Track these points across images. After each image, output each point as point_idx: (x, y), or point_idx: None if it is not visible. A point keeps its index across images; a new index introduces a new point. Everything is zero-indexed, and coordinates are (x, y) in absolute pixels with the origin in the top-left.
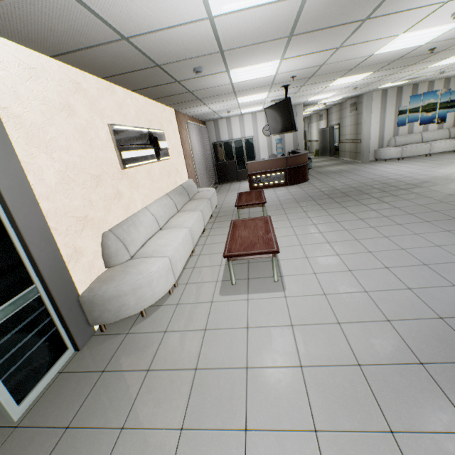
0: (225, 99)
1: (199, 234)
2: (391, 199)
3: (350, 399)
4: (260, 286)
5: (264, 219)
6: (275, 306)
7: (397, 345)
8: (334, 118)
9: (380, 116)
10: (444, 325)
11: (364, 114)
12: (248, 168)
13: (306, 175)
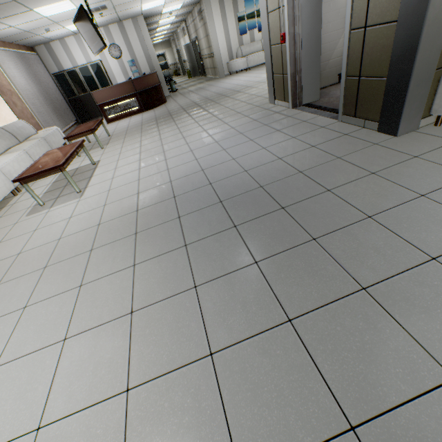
0: (17, 12)
1: None
2: (212, 107)
3: (79, 244)
4: (64, 200)
5: (76, 143)
6: (67, 209)
7: (131, 206)
8: (192, 31)
9: (223, 25)
10: (169, 185)
11: (208, 24)
12: (95, 98)
13: (160, 98)
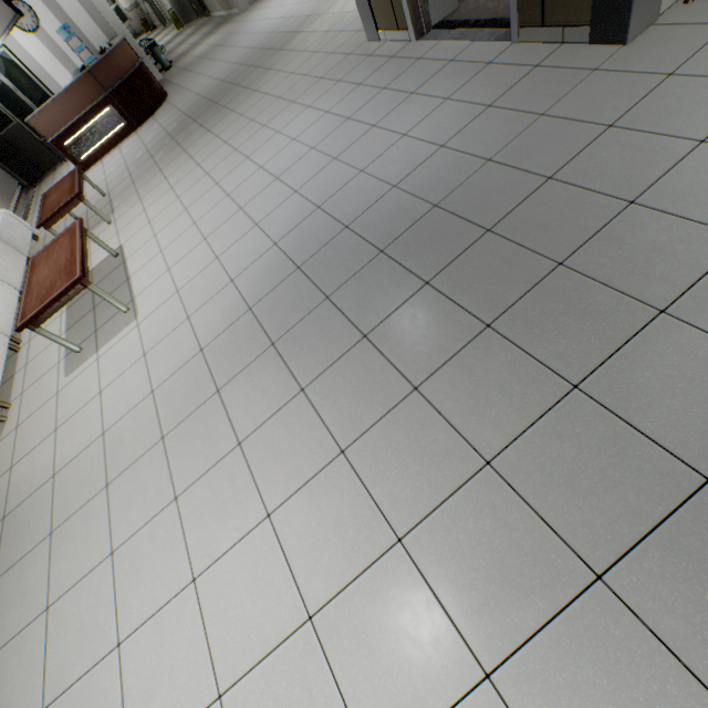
0: None
1: (11, 311)
2: (264, 80)
3: (191, 389)
4: (111, 332)
5: (71, 230)
6: (128, 344)
7: (235, 305)
8: None
9: None
10: (277, 252)
11: None
12: (40, 130)
13: (155, 91)
